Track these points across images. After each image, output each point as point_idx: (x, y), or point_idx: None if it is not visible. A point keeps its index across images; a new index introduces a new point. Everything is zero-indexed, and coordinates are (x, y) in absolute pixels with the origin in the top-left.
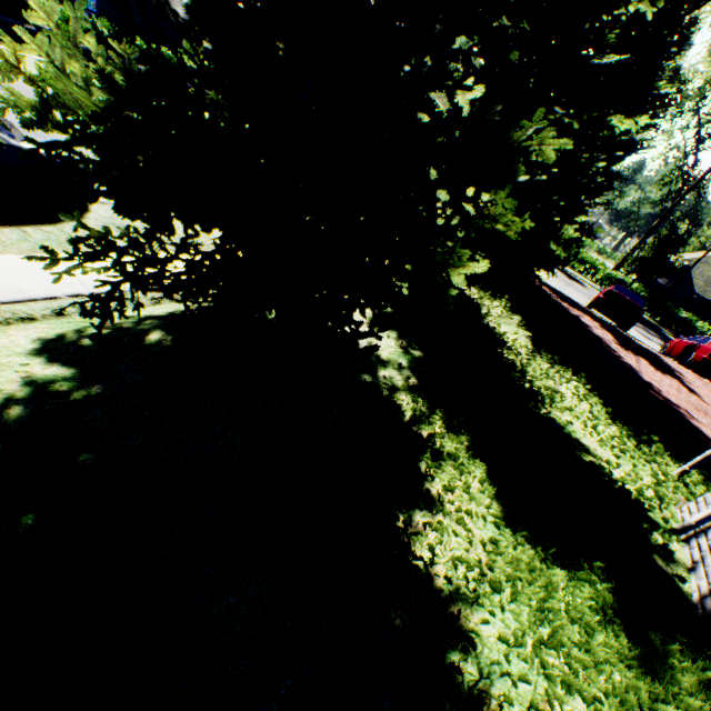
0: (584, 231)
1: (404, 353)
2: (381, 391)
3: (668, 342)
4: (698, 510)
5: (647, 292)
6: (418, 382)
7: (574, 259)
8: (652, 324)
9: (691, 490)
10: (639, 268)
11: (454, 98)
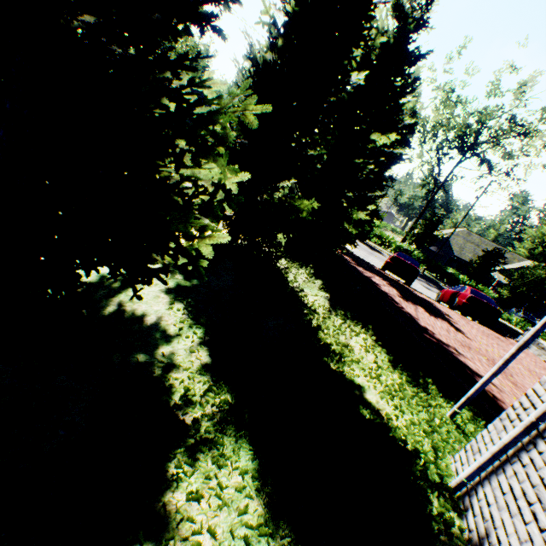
0: (374, 215)
1: (197, 325)
2: (152, 371)
3: (440, 291)
4: (467, 460)
5: (424, 256)
6: (203, 355)
7: (375, 236)
8: (431, 279)
9: (463, 430)
10: (416, 240)
11: (181, 78)
